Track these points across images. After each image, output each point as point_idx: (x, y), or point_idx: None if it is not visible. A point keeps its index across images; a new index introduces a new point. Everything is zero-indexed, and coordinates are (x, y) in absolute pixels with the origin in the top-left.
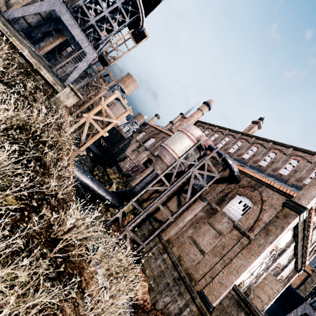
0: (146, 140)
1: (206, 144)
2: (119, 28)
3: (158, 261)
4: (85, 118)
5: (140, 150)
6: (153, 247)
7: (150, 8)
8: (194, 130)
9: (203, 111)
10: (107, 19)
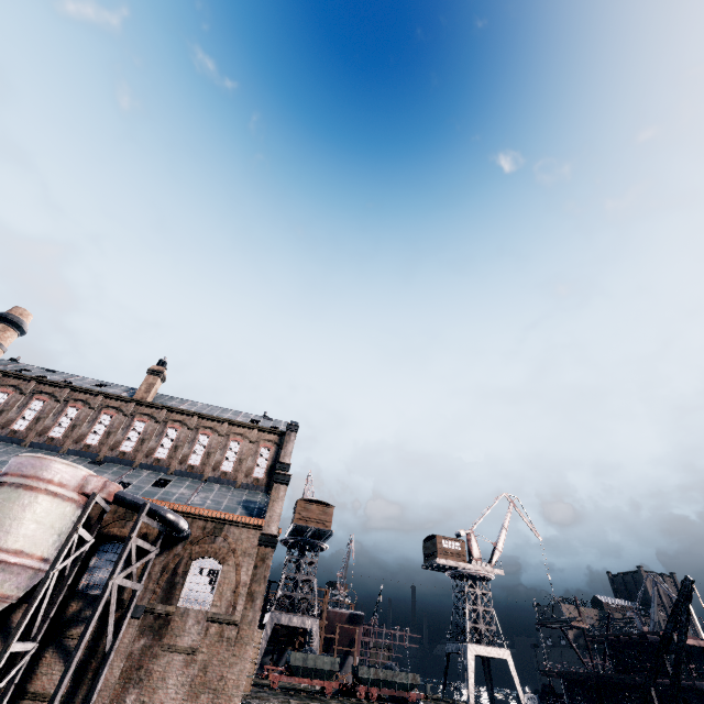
0: None
1: (108, 496)
2: None
3: None
4: None
5: None
6: None
7: None
8: (66, 472)
9: (5, 344)
10: None
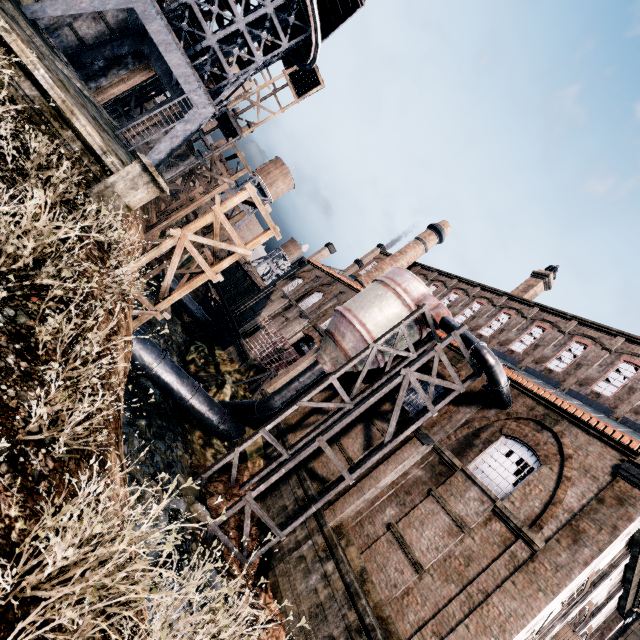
0: (304, 297)
1: (436, 315)
2: (266, 58)
3: (312, 579)
4: (175, 239)
5: (290, 315)
6: (303, 542)
7: (334, 22)
8: (412, 283)
9: (427, 244)
10: (243, 38)
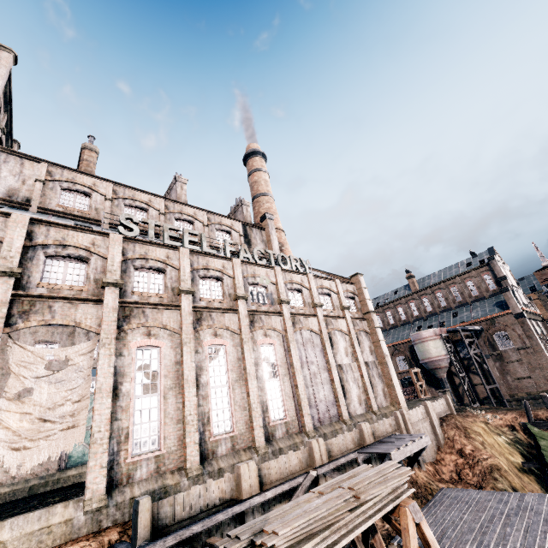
0: None
1: (444, 332)
2: None
3: None
4: None
5: None
6: None
7: None
8: (427, 333)
9: None
10: None
